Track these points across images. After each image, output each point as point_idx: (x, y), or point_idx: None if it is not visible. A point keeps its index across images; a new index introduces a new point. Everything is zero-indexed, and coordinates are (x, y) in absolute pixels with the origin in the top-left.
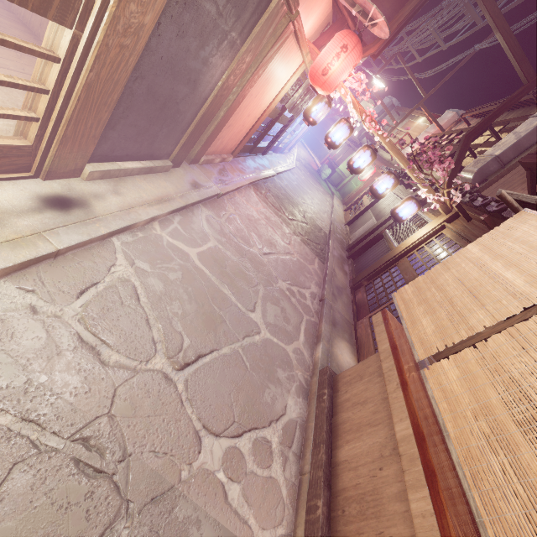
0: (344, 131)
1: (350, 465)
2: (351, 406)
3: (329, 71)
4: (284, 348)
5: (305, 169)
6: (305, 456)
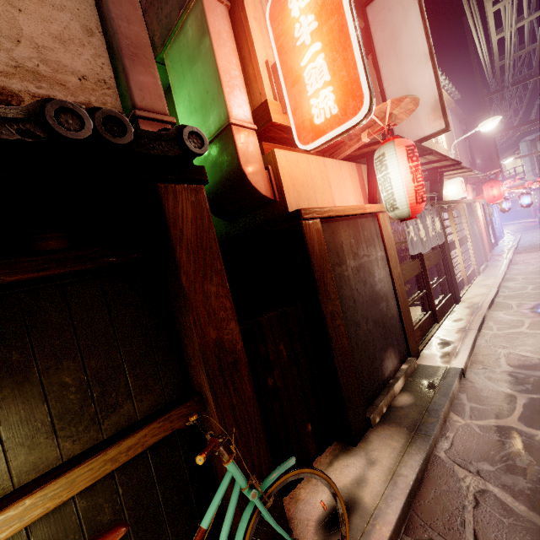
0: (526, 197)
1: None
2: None
3: (495, 195)
4: None
5: (528, 230)
6: None
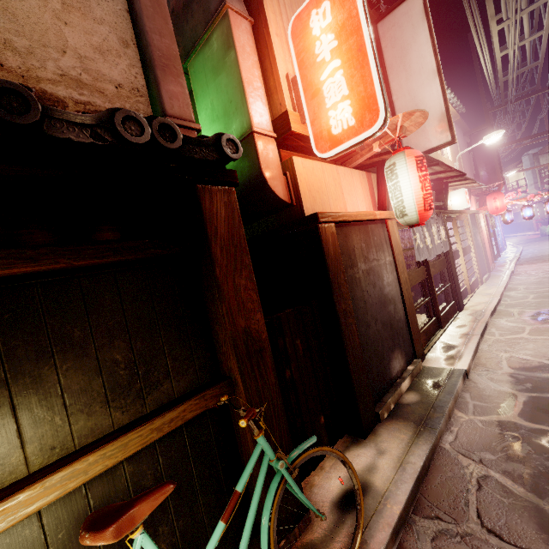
0: (528, 210)
1: None
2: None
3: (498, 207)
4: None
5: (530, 243)
6: None
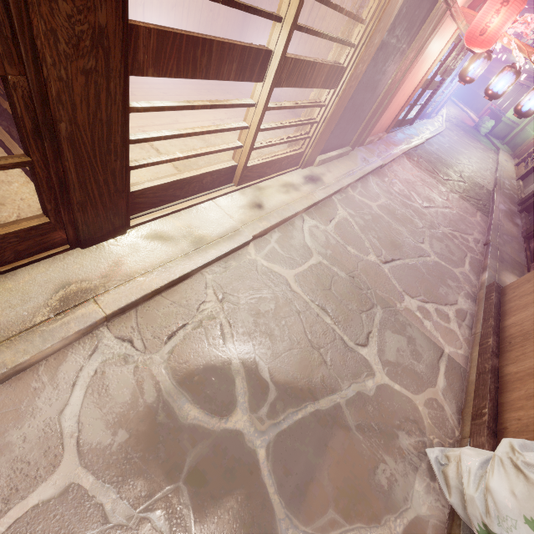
0: (508, 78)
1: (516, 324)
2: (518, 298)
3: (487, 30)
4: (451, 269)
5: (458, 128)
6: (476, 327)
